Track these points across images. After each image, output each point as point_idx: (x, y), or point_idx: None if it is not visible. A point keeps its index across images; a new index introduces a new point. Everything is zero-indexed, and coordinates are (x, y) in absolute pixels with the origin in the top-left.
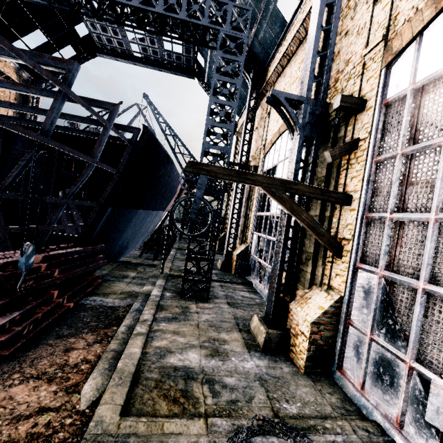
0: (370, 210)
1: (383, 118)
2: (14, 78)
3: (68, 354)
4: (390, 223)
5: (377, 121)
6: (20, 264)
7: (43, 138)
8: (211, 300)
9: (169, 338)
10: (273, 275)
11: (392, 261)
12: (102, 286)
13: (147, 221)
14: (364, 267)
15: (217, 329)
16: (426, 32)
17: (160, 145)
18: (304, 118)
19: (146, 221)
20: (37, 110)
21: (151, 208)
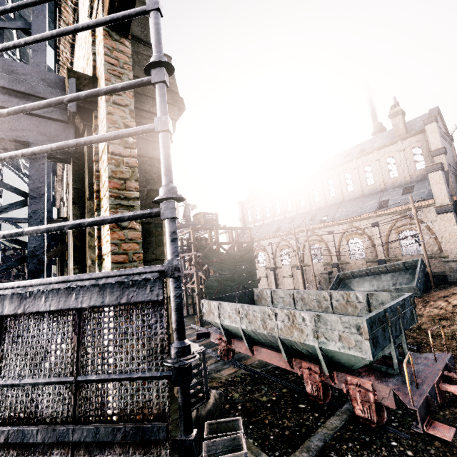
0: None
1: None
2: None
3: None
4: None
5: None
6: None
7: None
8: None
9: None
10: None
11: None
12: None
13: None
14: None
15: None
16: None
17: None
18: None
19: None
20: None
21: None
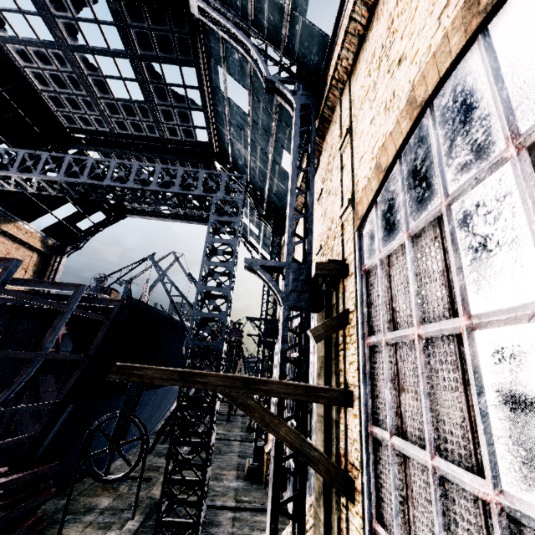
0: (375, 418)
1: (367, 287)
2: (38, 246)
3: None
4: (393, 454)
5: (360, 291)
6: None
7: None
8: None
9: None
10: (267, 529)
11: (408, 534)
12: None
13: (150, 403)
14: (380, 532)
15: None
16: (379, 200)
17: (156, 311)
18: (287, 285)
19: (147, 405)
20: None
21: (154, 386)
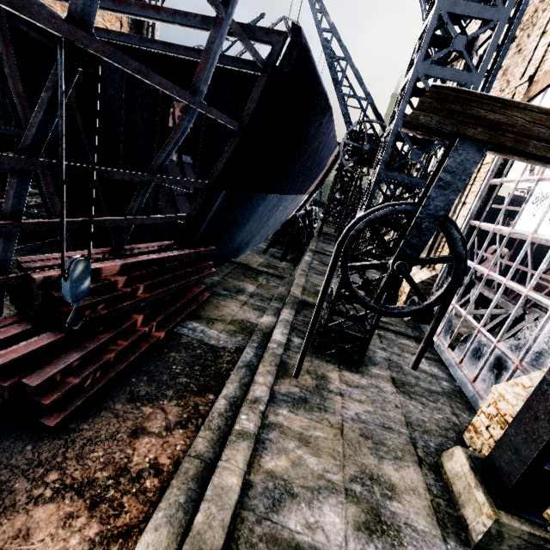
0: None
1: None
2: None
3: (135, 442)
4: None
5: None
6: (65, 292)
7: (68, 29)
8: (364, 368)
9: (292, 453)
10: (544, 406)
11: None
12: (209, 303)
13: (279, 209)
14: None
15: (376, 449)
16: None
17: (317, 75)
18: None
19: (277, 210)
20: (120, 4)
21: (287, 192)
